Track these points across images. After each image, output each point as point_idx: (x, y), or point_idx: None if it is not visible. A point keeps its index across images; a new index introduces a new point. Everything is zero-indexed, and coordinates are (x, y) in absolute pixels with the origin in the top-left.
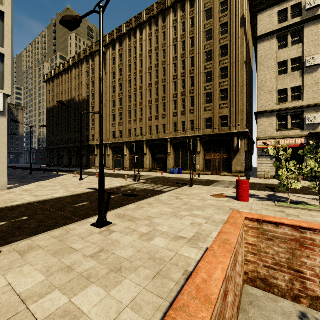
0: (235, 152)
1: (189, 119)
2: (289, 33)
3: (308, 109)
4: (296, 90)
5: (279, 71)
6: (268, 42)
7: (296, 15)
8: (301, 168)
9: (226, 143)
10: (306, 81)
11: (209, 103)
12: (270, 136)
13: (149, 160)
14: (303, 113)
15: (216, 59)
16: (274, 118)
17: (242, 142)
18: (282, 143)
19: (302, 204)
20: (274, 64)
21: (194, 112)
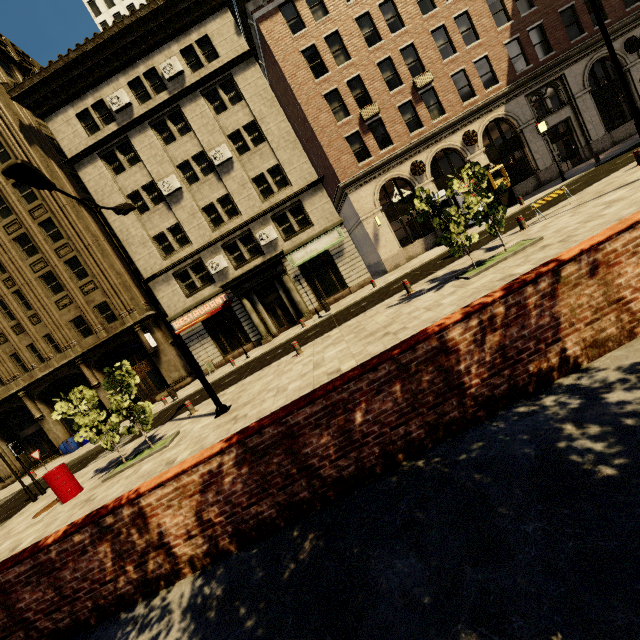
0: (154, 354)
1: (40, 336)
2: (115, 149)
3: (204, 253)
4: (176, 230)
5: (138, 207)
6: (93, 167)
7: (109, 119)
8: (245, 333)
9: (135, 345)
10: (180, 216)
11: (61, 292)
12: (184, 309)
13: (7, 455)
14: (203, 260)
15: (19, 210)
16: (173, 280)
17: (155, 333)
18: (203, 312)
19: (142, 452)
20: (124, 200)
21: (40, 319)
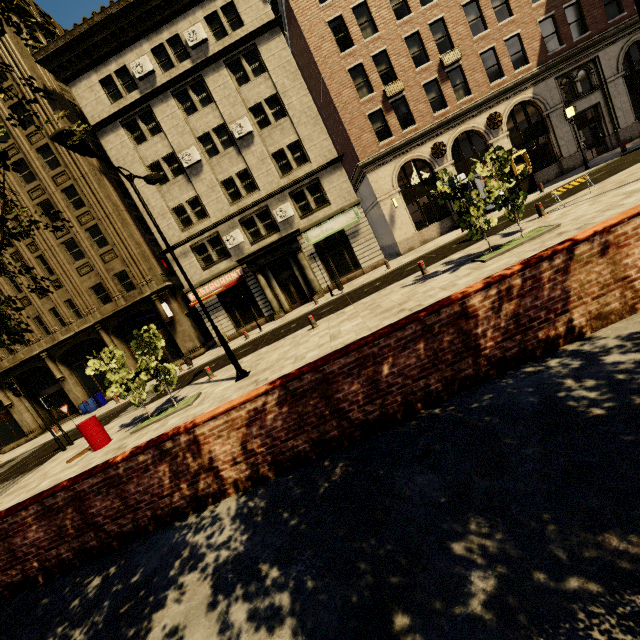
0: (170, 324)
1: (62, 300)
2: (137, 118)
3: (222, 227)
4: (195, 203)
5: None
6: (115, 135)
7: (131, 87)
8: (258, 307)
9: (152, 314)
10: (199, 188)
11: (82, 259)
12: (200, 282)
13: (30, 412)
14: (220, 234)
15: (42, 176)
16: (190, 252)
17: (171, 303)
18: (219, 286)
19: (166, 410)
20: (144, 170)
21: (62, 285)
